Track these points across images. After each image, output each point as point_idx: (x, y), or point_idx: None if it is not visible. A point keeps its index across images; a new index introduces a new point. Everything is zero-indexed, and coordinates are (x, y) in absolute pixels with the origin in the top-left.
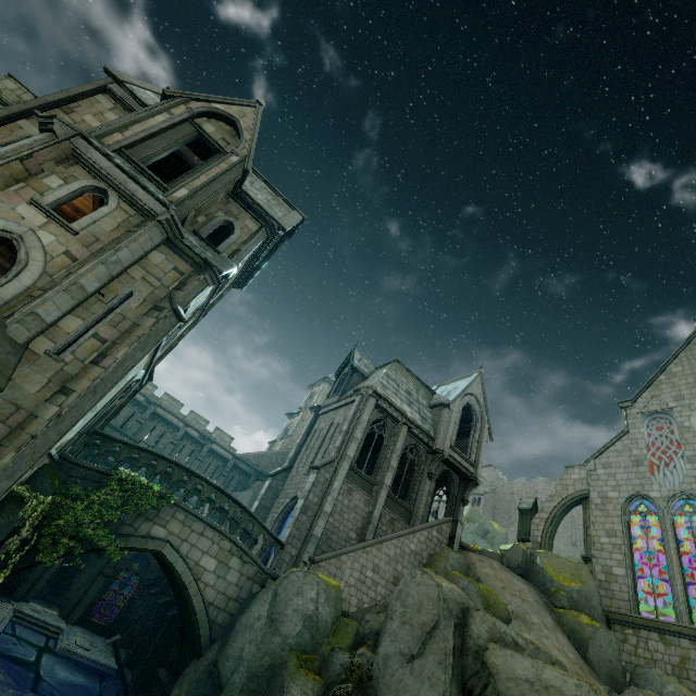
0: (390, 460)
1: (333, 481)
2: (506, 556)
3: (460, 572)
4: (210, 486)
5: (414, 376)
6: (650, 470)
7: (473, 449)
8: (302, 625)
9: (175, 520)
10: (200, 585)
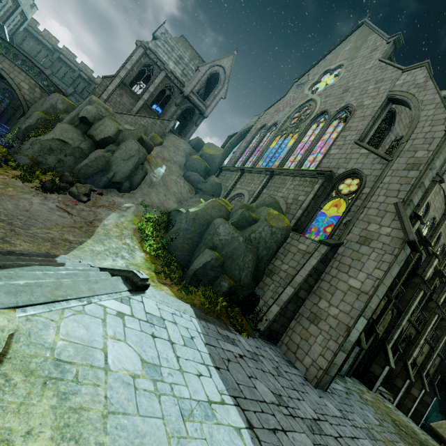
0: (149, 87)
1: (109, 86)
2: (192, 141)
3: (158, 135)
4: (22, 55)
5: (194, 51)
6: (277, 114)
7: (210, 99)
8: (50, 106)
9: (5, 63)
10: (22, 92)
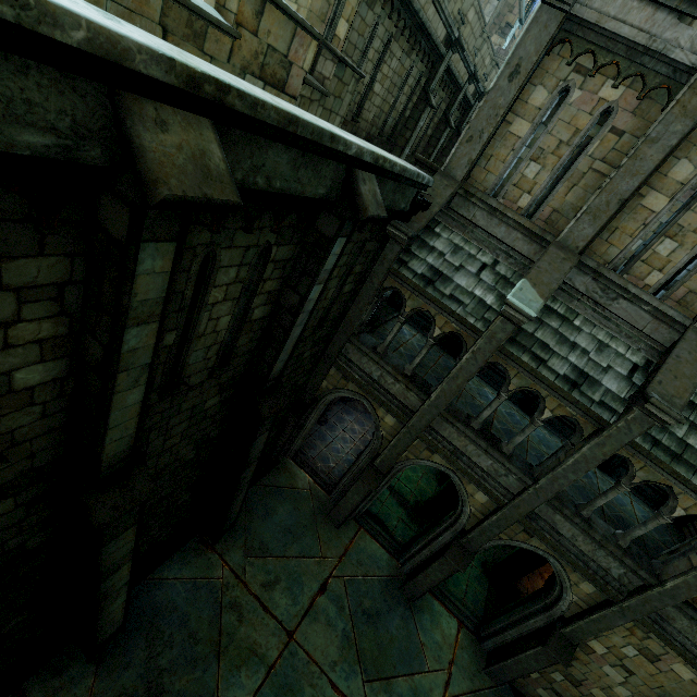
0: None
1: None
2: None
3: None
4: None
5: None
6: None
7: None
8: None
9: None
10: None
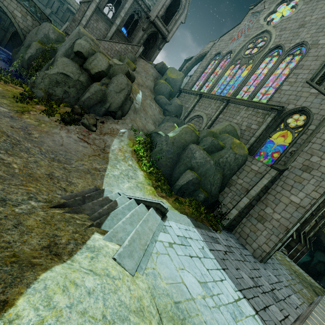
0: (121, 12)
1: (87, 11)
2: (157, 65)
3: (130, 60)
4: None
5: None
6: (231, 42)
7: (172, 24)
8: (43, 36)
9: None
10: (16, 21)
